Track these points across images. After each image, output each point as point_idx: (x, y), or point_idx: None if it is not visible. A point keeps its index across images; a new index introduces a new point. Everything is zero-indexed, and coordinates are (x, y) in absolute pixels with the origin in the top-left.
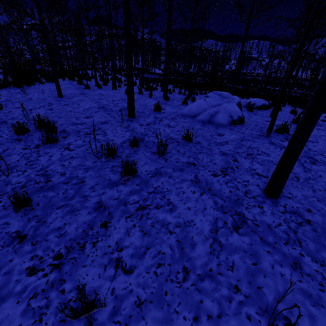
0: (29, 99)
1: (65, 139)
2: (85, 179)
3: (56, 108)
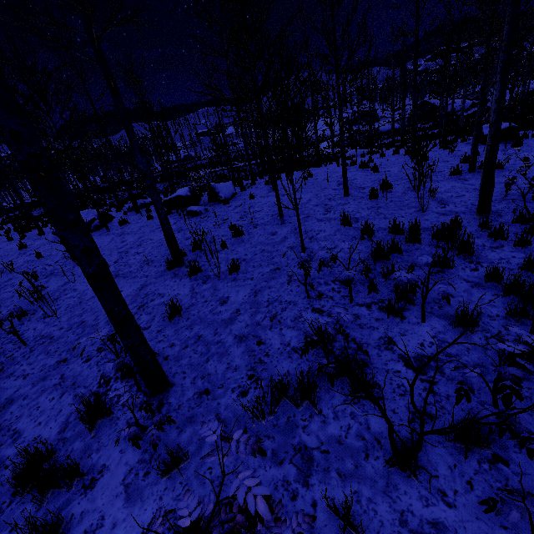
0: None
1: None
2: None
3: None
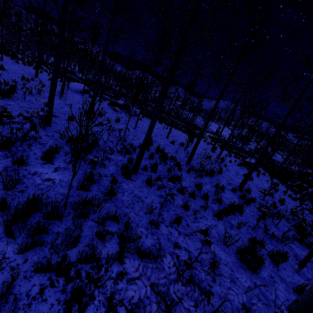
0: None
1: (7, 71)
2: (14, 78)
3: (1, 63)
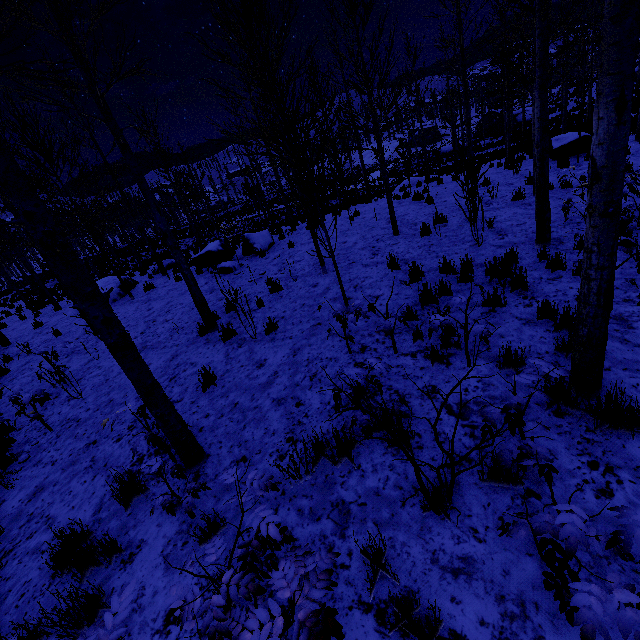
0: None
1: None
2: None
3: None
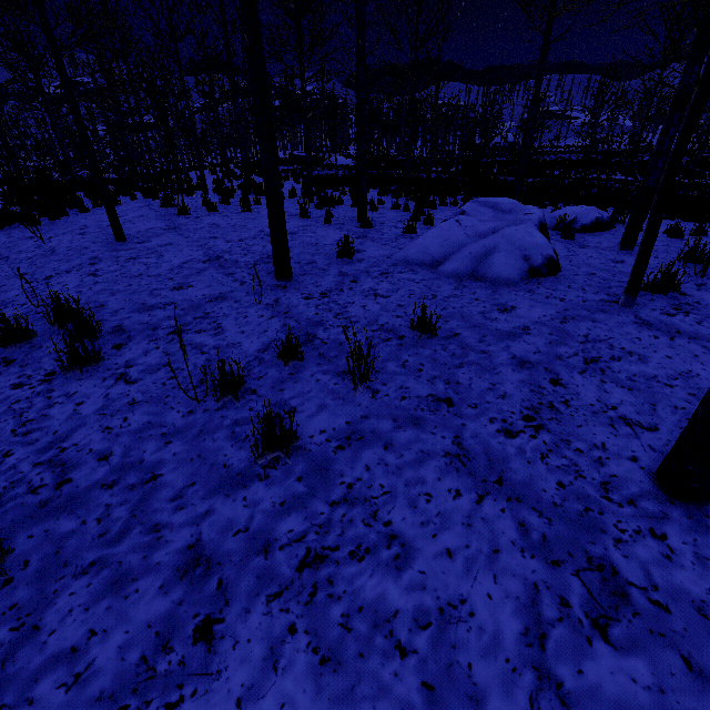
0: (49, 252)
1: (121, 352)
2: (162, 469)
3: (108, 269)
